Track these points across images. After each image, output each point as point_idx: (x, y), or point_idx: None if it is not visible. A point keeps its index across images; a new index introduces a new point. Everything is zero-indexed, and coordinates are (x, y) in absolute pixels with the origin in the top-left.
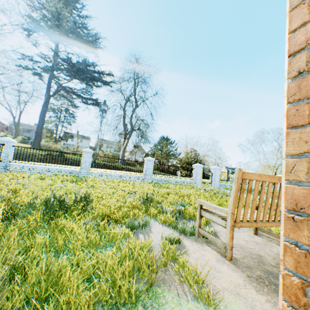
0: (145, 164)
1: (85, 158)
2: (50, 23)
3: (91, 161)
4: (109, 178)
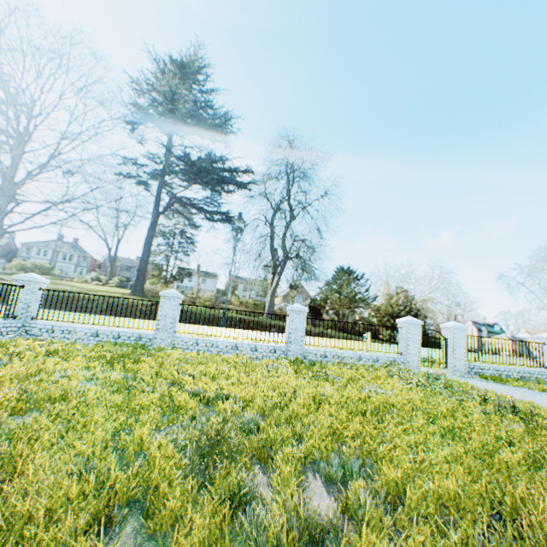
0: (287, 319)
1: (166, 308)
2: (150, 100)
3: (176, 314)
4: (212, 349)
